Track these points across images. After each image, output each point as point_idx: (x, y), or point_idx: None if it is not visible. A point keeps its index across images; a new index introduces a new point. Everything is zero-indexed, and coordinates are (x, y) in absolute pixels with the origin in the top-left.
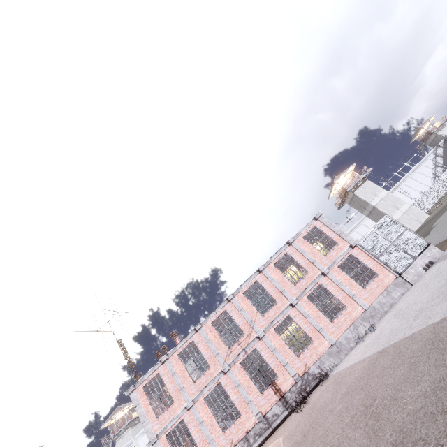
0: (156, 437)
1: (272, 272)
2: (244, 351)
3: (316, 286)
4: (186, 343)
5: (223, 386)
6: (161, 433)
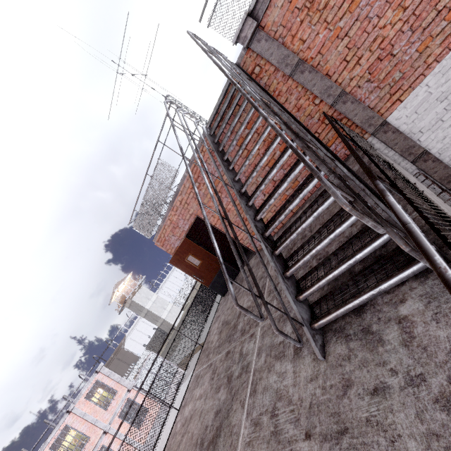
0: None
1: None
2: None
3: (98, 450)
4: None
5: None
6: None
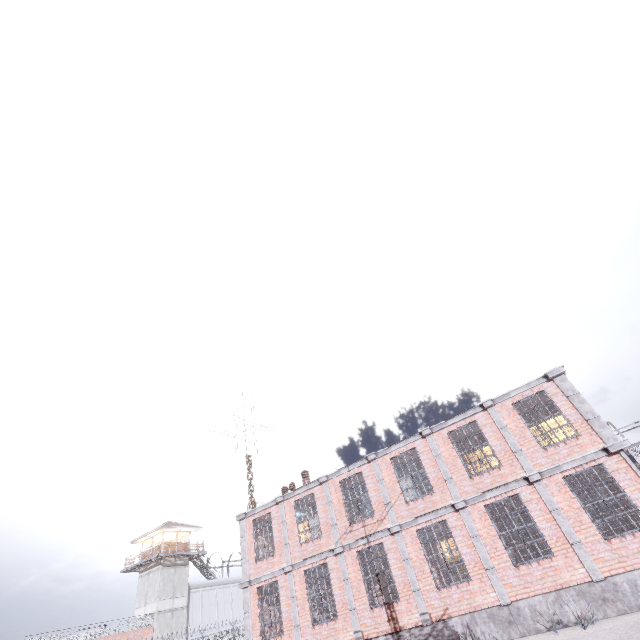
0: (249, 582)
1: (440, 444)
2: (366, 539)
3: (506, 494)
4: (305, 492)
5: (329, 569)
6: (254, 581)
